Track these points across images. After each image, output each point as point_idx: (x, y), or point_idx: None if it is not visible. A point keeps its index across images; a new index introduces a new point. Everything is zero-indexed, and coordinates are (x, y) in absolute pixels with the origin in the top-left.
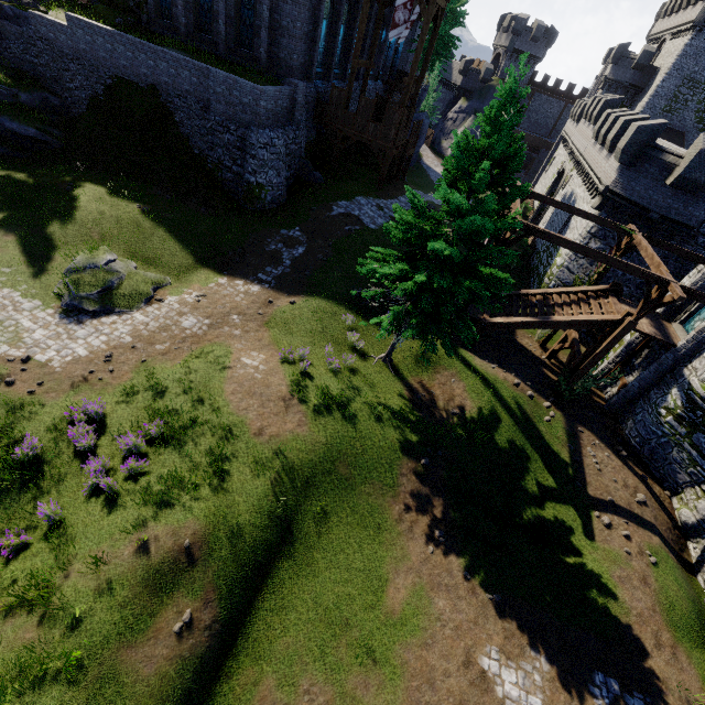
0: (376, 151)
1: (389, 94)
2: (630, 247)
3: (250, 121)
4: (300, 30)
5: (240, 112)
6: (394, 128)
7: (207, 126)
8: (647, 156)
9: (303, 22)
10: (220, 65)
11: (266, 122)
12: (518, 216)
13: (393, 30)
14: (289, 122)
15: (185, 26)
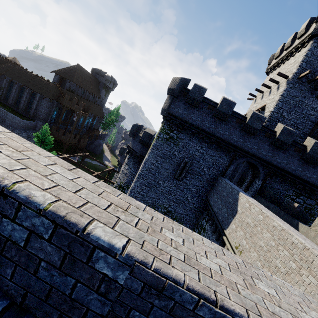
0: (63, 143)
1: (87, 132)
2: (109, 171)
3: (16, 127)
4: (44, 111)
5: (14, 124)
6: (69, 138)
7: (3, 125)
8: (123, 154)
9: (45, 110)
10: (15, 113)
11: (22, 128)
12: (67, 156)
13: (74, 117)
14: (33, 130)
15: (11, 103)
